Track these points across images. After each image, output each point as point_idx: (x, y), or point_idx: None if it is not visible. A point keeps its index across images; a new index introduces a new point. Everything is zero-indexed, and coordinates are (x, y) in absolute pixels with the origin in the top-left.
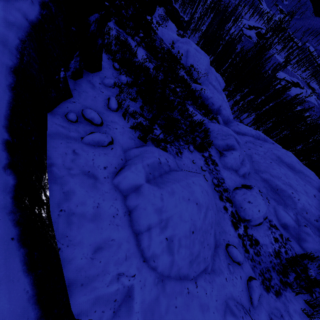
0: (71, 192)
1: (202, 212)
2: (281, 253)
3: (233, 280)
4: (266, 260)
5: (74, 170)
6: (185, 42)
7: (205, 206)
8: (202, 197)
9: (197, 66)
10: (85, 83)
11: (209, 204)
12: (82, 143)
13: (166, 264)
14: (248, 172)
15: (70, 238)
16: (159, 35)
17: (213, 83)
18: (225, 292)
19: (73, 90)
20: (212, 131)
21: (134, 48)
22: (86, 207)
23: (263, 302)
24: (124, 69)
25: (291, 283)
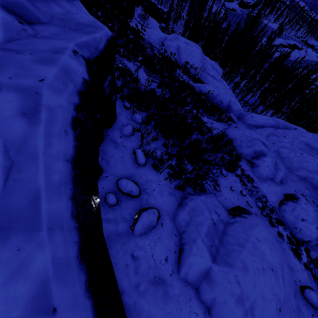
0: None
1: (279, 278)
2: None
3: None
4: None
5: (142, 285)
6: (173, 39)
7: (280, 267)
8: (273, 257)
9: (191, 60)
10: (108, 144)
11: (281, 260)
12: (135, 237)
13: None
14: (284, 176)
15: None
16: (146, 39)
17: (211, 73)
18: None
19: (101, 161)
20: (234, 139)
21: (133, 71)
22: None
23: None
24: (137, 108)
25: None
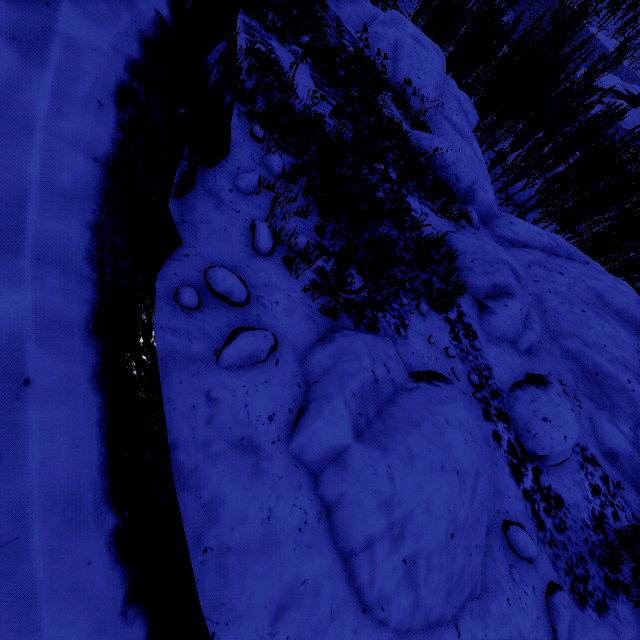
0: (216, 499)
1: (467, 488)
2: (606, 519)
3: (520, 599)
4: (578, 538)
5: (216, 444)
6: (390, 22)
7: (473, 472)
8: (466, 454)
9: (419, 80)
10: (202, 198)
11: (480, 464)
12: (220, 368)
13: (405, 610)
14: (537, 343)
15: (229, 606)
16: (331, 10)
17: (454, 117)
18: (508, 630)
19: (180, 225)
20: (461, 254)
21: (286, 67)
22: (248, 527)
23: (575, 633)
24: (276, 141)
25: (625, 581)
